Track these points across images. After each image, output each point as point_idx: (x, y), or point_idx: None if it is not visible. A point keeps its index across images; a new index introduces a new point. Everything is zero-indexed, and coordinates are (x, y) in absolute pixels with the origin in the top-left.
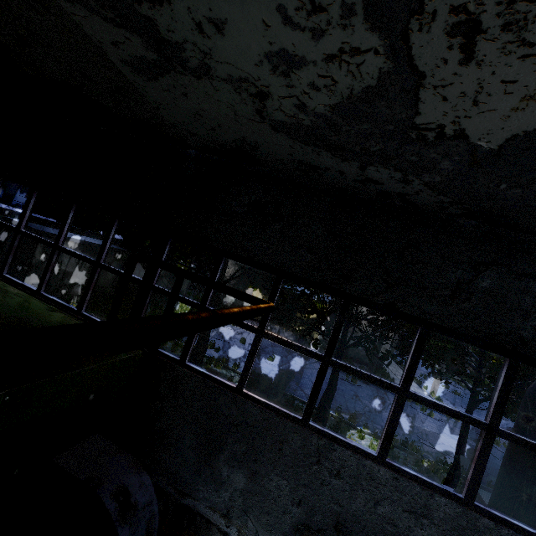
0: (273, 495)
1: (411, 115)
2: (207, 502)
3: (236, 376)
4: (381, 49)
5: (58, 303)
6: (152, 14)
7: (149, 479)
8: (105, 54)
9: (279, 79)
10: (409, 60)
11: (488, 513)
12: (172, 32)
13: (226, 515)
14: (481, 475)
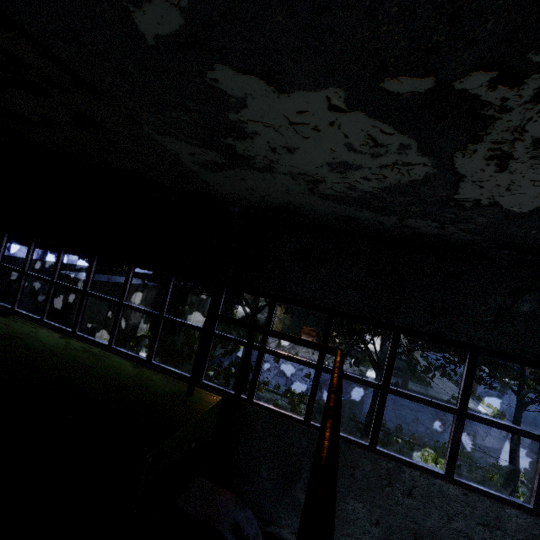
0: (351, 517)
1: (451, 194)
2: (290, 529)
3: (279, 398)
4: (429, 164)
5: (129, 355)
6: (233, 143)
7: (251, 513)
8: (179, 158)
9: (335, 174)
10: (453, 169)
11: None
12: (248, 151)
13: None
14: None
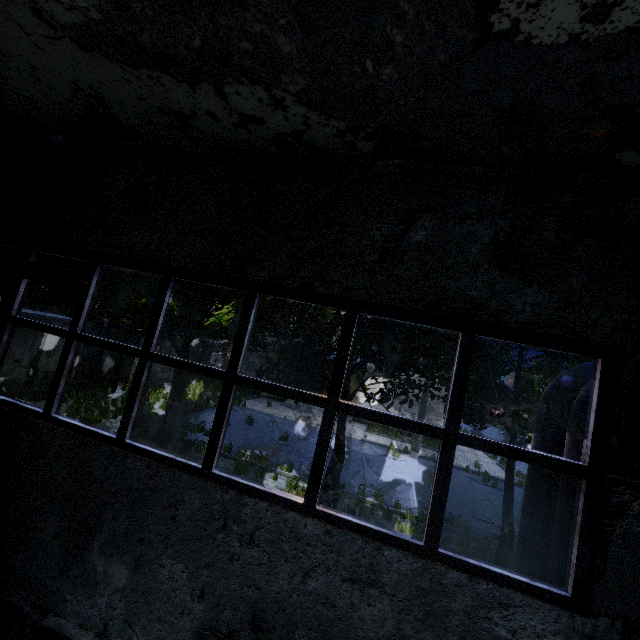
0: (166, 589)
1: None
2: (77, 618)
3: (225, 461)
4: None
5: None
6: None
7: None
8: None
9: None
10: None
11: (459, 563)
12: None
13: (103, 633)
14: (443, 506)
